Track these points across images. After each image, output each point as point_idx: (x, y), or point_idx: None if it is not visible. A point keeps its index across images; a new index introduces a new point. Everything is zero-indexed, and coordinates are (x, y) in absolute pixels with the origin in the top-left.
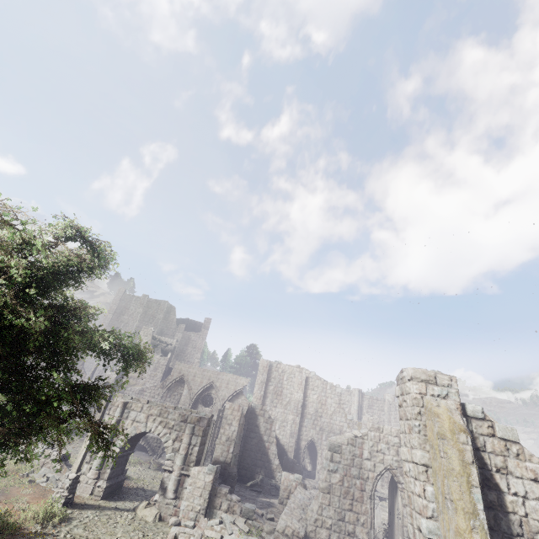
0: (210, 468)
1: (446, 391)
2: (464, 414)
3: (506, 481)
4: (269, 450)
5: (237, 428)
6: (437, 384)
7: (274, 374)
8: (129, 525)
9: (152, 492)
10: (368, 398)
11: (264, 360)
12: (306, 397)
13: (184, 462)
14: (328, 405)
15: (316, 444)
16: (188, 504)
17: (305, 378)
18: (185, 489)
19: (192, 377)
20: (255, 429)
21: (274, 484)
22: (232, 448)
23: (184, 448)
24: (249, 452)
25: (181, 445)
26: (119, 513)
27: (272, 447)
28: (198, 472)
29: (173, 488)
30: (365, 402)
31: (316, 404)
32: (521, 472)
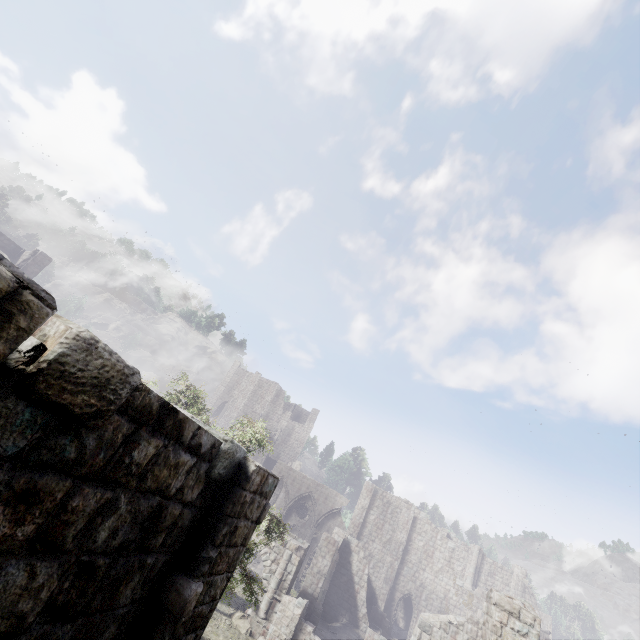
0: (300, 602)
1: (527, 629)
2: None
3: None
4: (357, 593)
5: (329, 563)
6: (519, 619)
7: (378, 502)
8: (227, 630)
9: (243, 600)
10: (490, 563)
11: (369, 483)
12: (411, 540)
13: (277, 586)
14: (434, 559)
15: (413, 601)
16: (275, 629)
17: (412, 518)
18: (275, 613)
19: (291, 481)
20: (347, 566)
21: (357, 635)
22: (322, 583)
23: (279, 572)
24: (337, 589)
25: (277, 569)
26: (219, 615)
27: (361, 592)
28: (288, 602)
29: (265, 609)
30: (486, 566)
31: (420, 553)
32: None
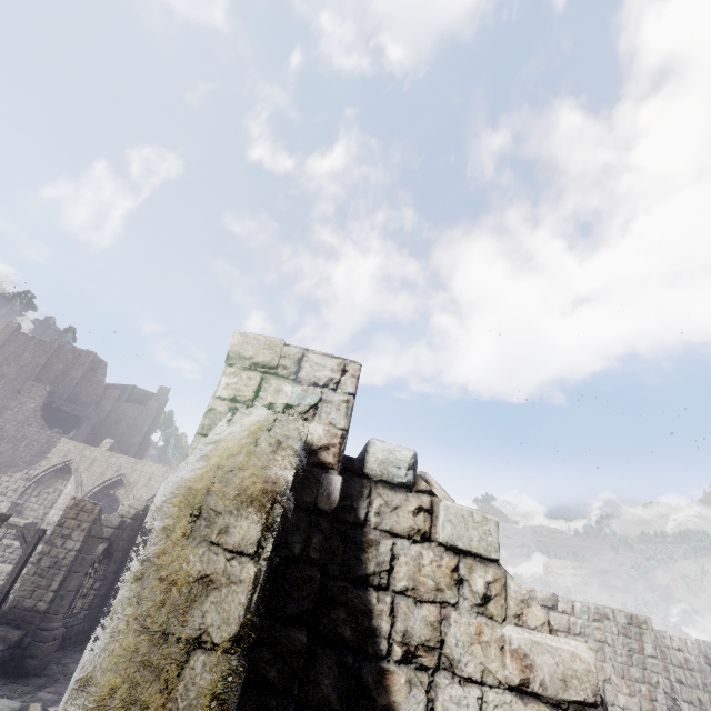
0: None
1: (317, 397)
2: (358, 472)
3: (426, 696)
4: None
5: (78, 544)
6: (296, 377)
7: None
8: None
9: None
10: None
11: None
12: None
13: None
14: None
15: None
16: None
17: None
18: None
19: (87, 465)
20: None
21: None
22: (58, 582)
23: None
24: None
25: None
26: None
27: None
28: None
29: None
30: None
31: None
32: (485, 659)
